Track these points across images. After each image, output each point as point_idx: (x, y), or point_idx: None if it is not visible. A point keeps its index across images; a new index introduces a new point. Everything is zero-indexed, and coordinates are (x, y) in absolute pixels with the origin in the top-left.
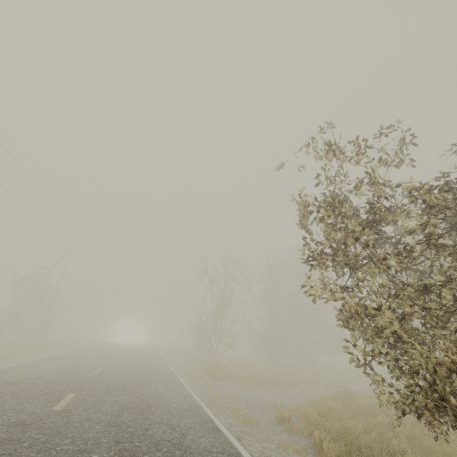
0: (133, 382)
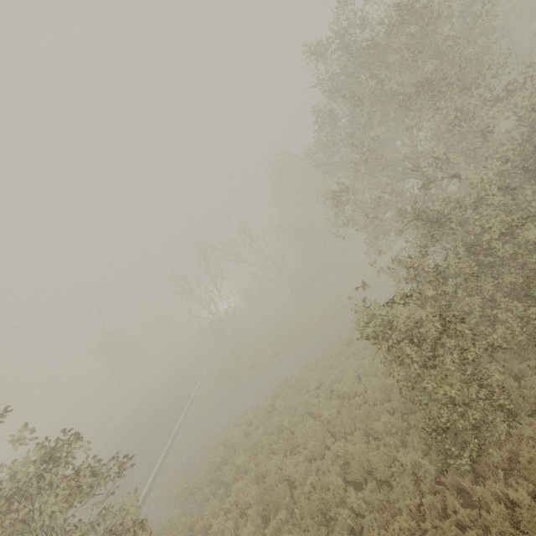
0: (134, 458)
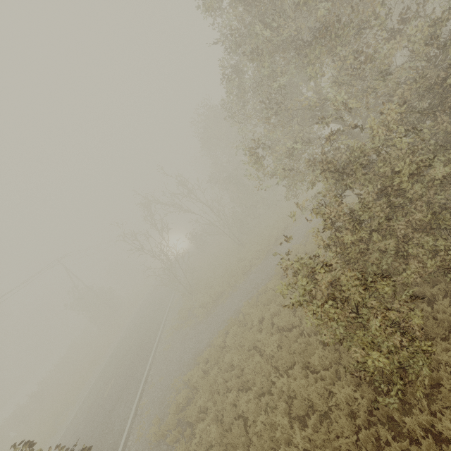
0: (114, 402)
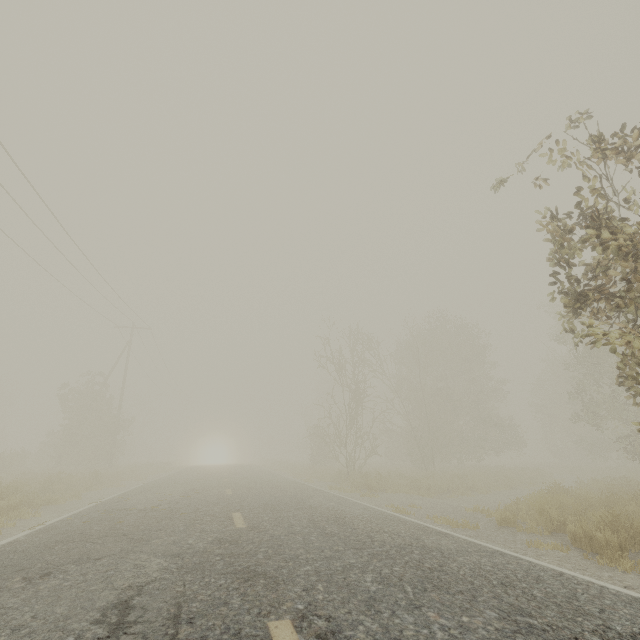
0: (286, 498)
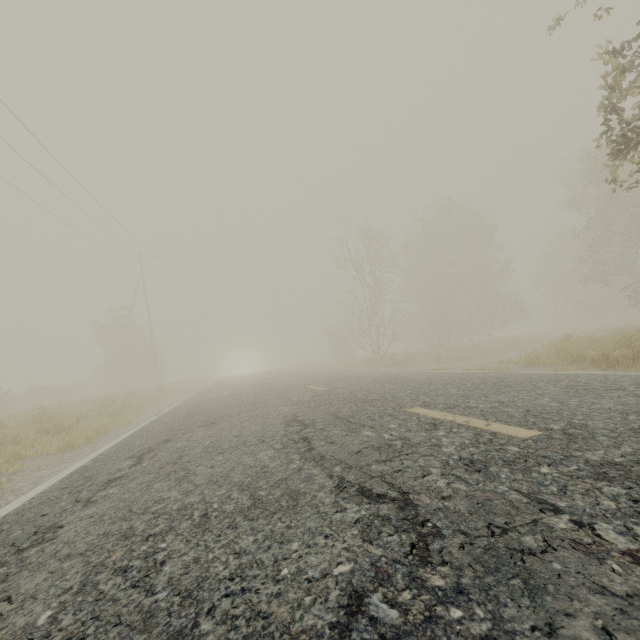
0: (338, 376)
